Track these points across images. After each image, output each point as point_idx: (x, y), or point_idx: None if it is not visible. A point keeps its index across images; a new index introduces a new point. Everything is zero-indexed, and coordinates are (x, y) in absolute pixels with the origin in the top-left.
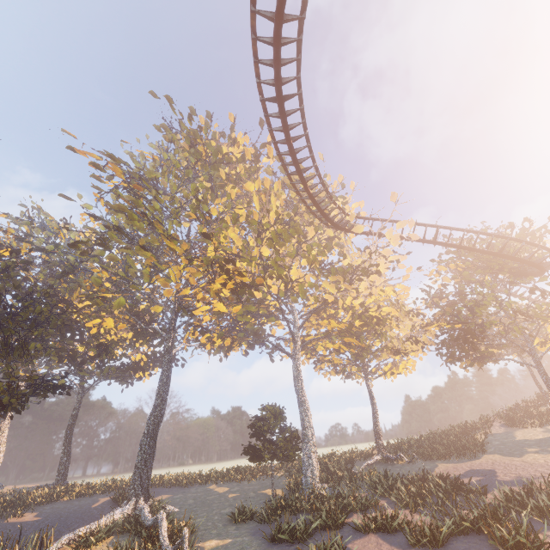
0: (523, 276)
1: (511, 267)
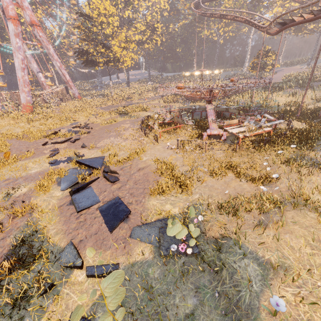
0: None
1: None
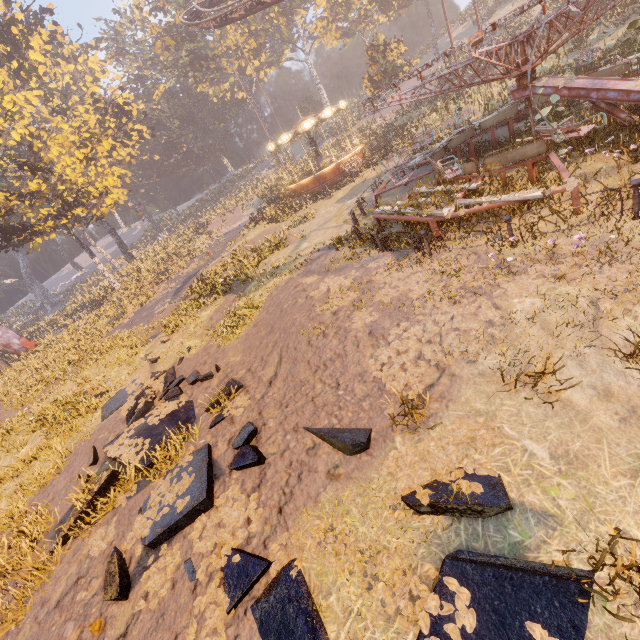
0: None
1: None
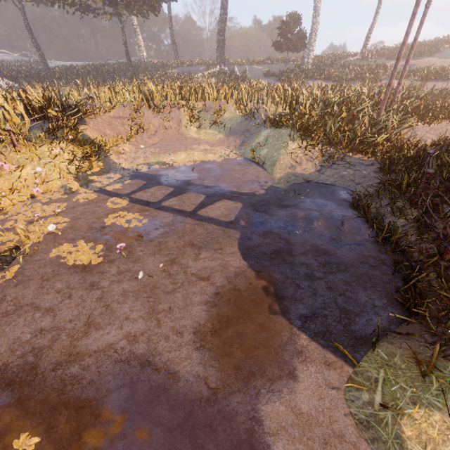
0: None
1: None
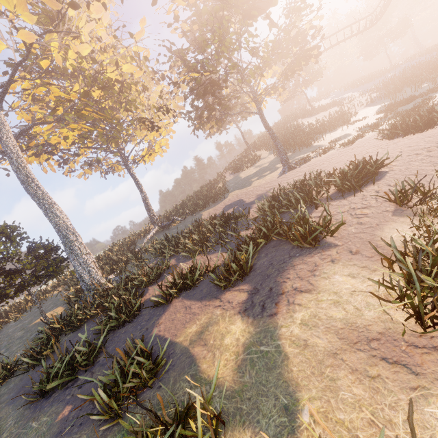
0: (251, 17)
1: (244, 2)
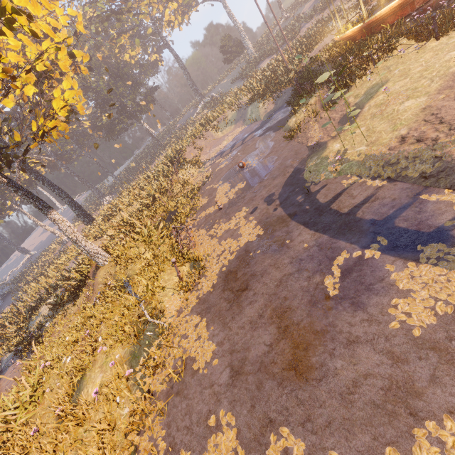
0: None
1: None
